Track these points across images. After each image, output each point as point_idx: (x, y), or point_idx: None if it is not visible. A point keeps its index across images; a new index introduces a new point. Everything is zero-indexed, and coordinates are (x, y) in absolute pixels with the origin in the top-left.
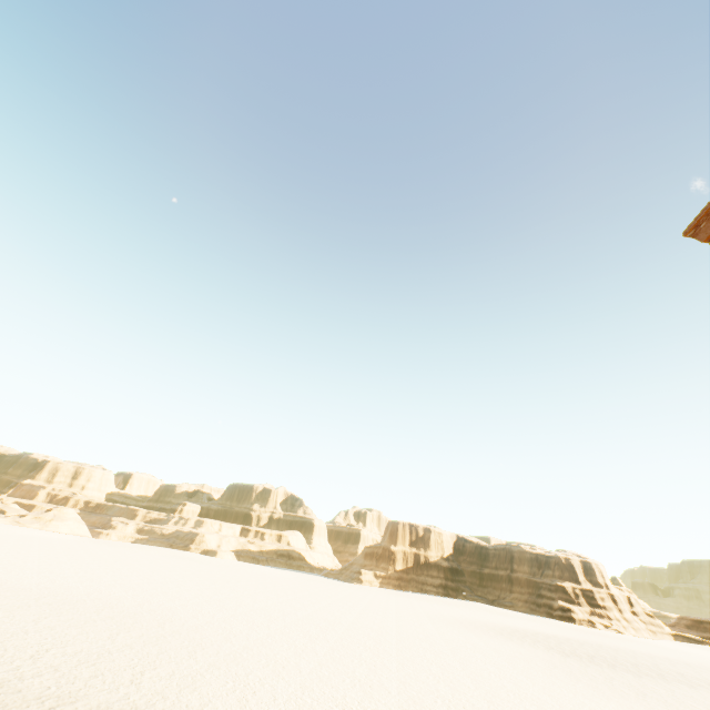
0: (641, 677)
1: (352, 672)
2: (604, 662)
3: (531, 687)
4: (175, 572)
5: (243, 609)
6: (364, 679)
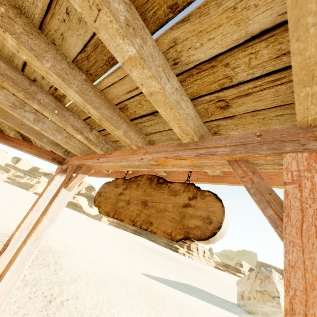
0: (159, 255)
1: (1, 203)
2: (154, 252)
3: (89, 234)
4: (0, 187)
5: (2, 194)
6: (1, 204)
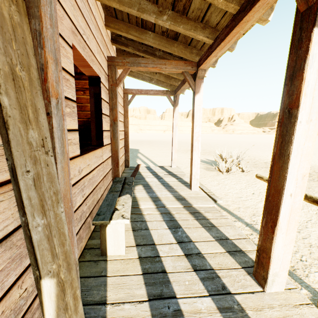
0: None
1: None
2: None
3: None
4: None
5: None
6: None
